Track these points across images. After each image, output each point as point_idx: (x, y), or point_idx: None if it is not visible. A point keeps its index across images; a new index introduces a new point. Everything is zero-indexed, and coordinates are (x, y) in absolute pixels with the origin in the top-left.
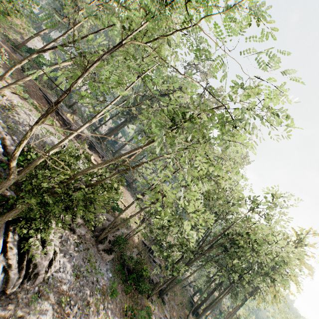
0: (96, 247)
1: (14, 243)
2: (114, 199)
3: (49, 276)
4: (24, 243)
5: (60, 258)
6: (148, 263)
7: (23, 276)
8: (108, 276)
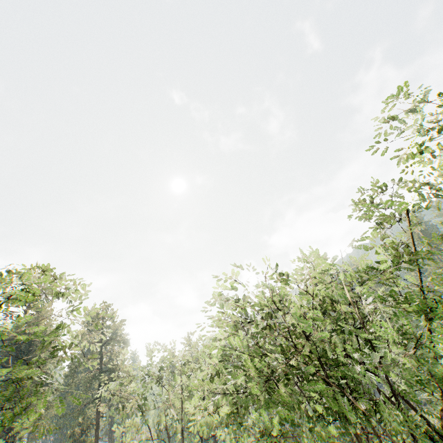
0: None
1: None
2: None
3: None
4: None
5: None
6: None
7: None
8: None
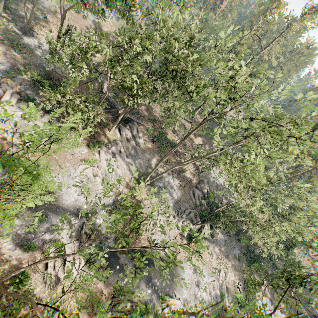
0: (234, 237)
1: (209, 225)
2: (240, 227)
3: (216, 239)
4: (213, 228)
5: (220, 234)
6: (268, 262)
7: (210, 235)
8: (238, 252)
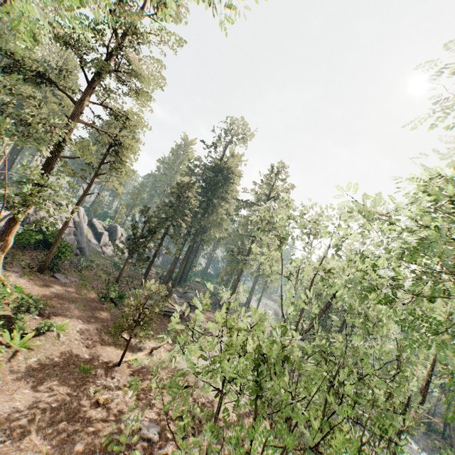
0: None
1: None
2: None
3: None
4: None
5: None
6: None
7: None
8: None
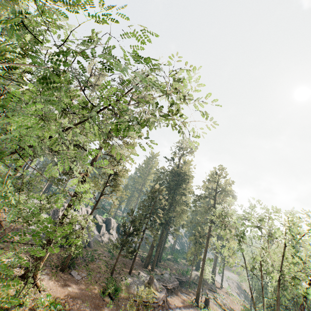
0: None
1: None
2: None
3: None
4: None
5: None
6: None
7: None
8: None
